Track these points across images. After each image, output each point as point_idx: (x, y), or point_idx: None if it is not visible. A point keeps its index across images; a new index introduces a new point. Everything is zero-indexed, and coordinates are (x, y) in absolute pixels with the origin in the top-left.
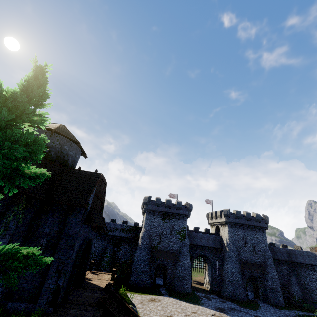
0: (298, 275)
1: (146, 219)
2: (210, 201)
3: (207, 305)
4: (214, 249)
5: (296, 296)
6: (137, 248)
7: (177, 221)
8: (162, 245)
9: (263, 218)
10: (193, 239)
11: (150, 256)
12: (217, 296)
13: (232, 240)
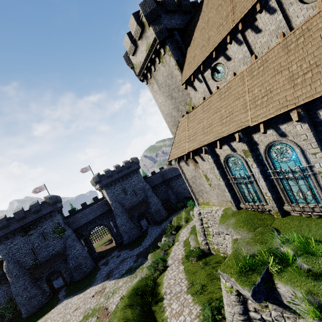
0: (172, 186)
1: (0, 250)
2: (87, 168)
3: (99, 279)
4: (104, 214)
5: (174, 202)
6: (10, 284)
7: (45, 223)
8: (41, 258)
9: (133, 161)
10: (79, 222)
11: (32, 278)
12: (117, 252)
13: (113, 199)
